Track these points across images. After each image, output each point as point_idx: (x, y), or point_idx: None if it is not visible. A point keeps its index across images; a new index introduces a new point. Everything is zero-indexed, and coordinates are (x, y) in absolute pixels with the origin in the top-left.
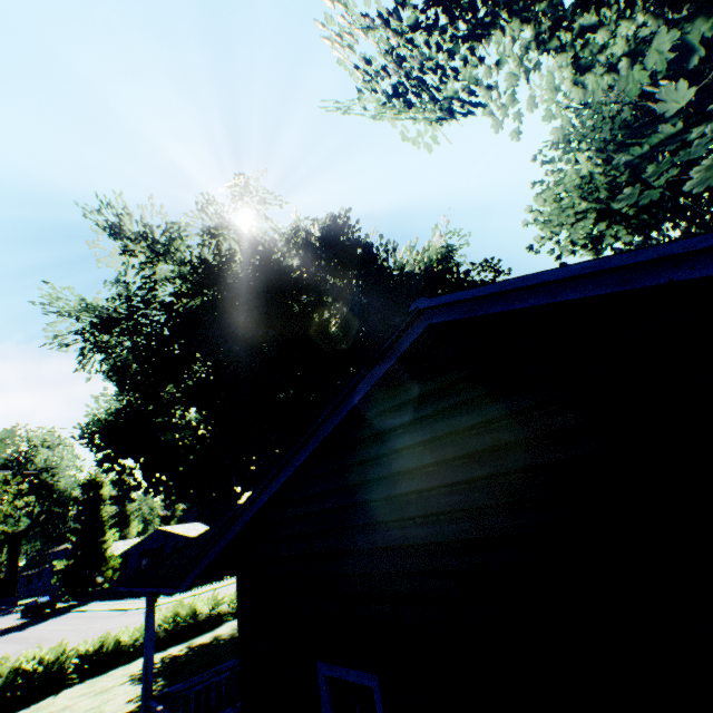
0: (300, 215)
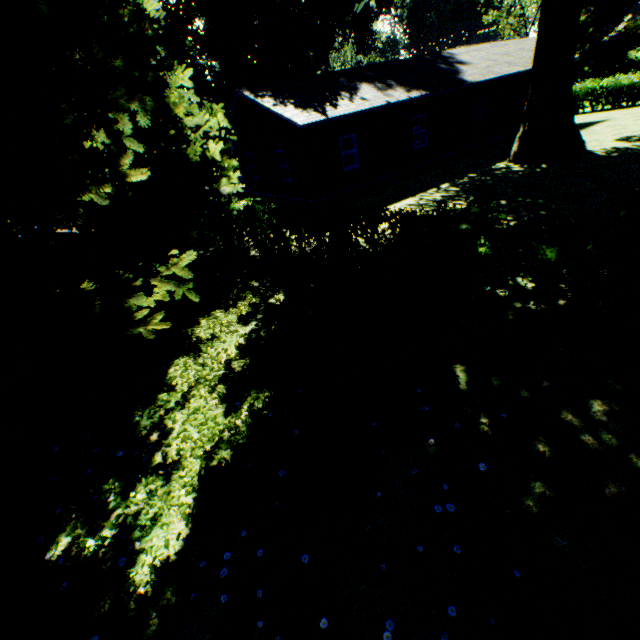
0: None
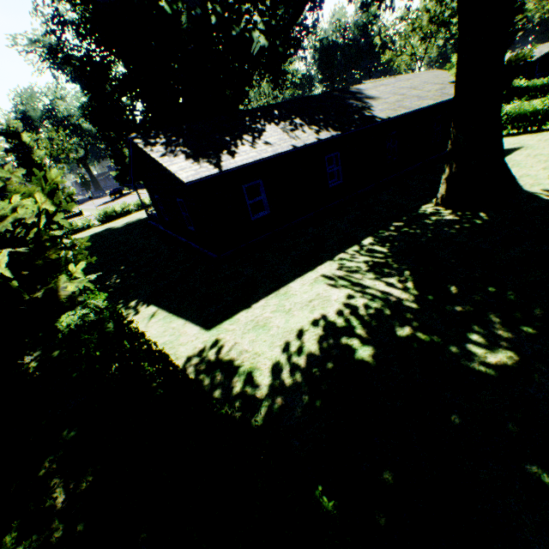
0: None
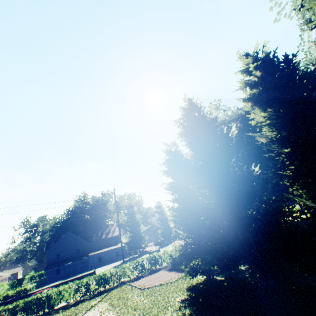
0: (244, 113)
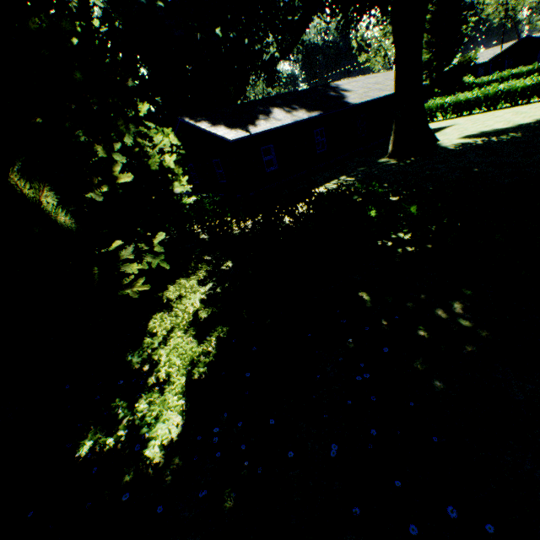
0: None
